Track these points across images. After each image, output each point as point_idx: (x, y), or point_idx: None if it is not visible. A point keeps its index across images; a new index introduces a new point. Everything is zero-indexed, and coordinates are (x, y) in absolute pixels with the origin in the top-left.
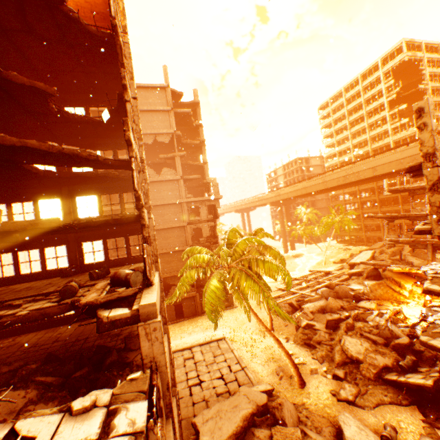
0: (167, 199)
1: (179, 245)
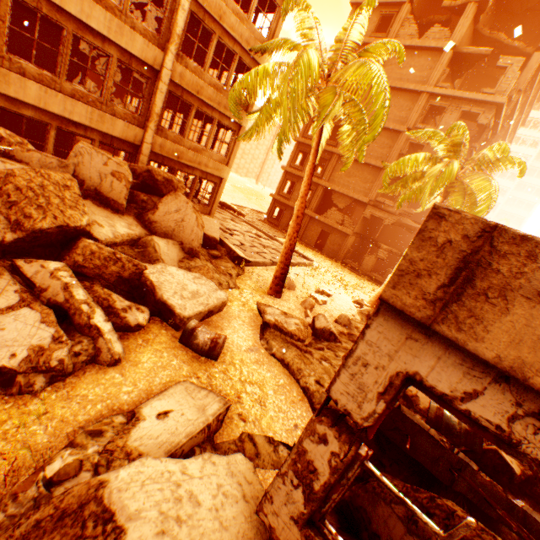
0: (404, 83)
1: (375, 159)
